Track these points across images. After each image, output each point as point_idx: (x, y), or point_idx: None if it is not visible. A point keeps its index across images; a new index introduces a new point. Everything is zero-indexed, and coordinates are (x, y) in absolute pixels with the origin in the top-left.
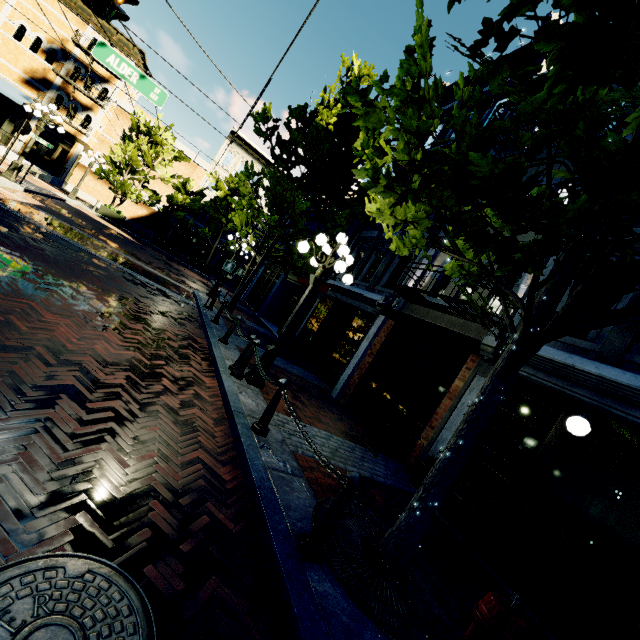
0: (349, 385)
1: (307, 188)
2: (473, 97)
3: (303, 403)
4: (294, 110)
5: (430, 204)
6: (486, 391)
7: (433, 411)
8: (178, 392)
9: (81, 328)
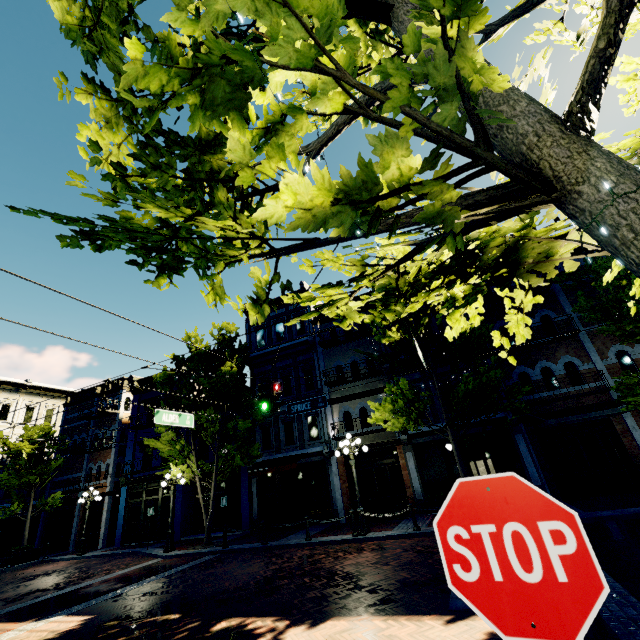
0: (346, 508)
1: (205, 407)
2: (413, 388)
3: (370, 527)
4: (190, 364)
5: (419, 418)
6: (458, 455)
7: (400, 481)
8: (394, 544)
9: (351, 559)
